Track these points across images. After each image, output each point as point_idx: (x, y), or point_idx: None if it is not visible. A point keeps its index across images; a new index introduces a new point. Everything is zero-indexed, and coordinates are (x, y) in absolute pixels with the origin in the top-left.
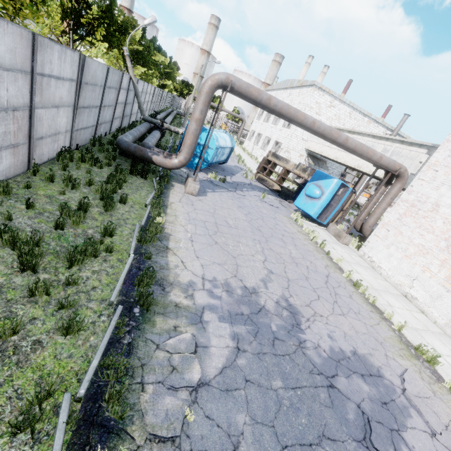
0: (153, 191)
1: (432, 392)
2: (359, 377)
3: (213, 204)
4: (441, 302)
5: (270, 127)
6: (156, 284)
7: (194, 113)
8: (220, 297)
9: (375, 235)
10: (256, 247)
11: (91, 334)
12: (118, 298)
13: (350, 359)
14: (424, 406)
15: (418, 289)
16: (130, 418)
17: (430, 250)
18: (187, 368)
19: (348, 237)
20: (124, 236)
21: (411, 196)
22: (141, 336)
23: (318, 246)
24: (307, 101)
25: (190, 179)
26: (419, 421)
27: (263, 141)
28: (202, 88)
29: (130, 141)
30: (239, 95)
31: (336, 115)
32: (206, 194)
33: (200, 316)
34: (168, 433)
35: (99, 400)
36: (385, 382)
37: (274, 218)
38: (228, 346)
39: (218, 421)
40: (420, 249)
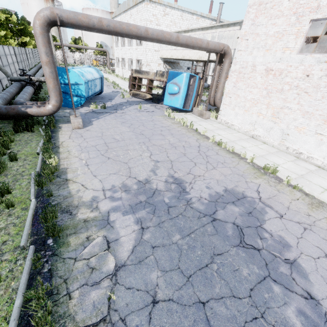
0: (42, 139)
1: (277, 191)
2: (231, 205)
3: (99, 129)
4: (273, 132)
5: (128, 50)
6: (63, 212)
7: (41, 58)
8: (121, 198)
9: (223, 104)
10: (142, 148)
11: (11, 280)
12: (30, 240)
13: (224, 196)
14: (274, 202)
15: (258, 129)
16: (62, 325)
17: (258, 100)
18: (103, 263)
19: (207, 113)
20: (23, 187)
21: (237, 66)
22: (58, 259)
23: (188, 128)
24: (146, 16)
25: (71, 116)
26: (272, 213)
27: (128, 64)
28: (34, 30)
29: (1, 104)
30: (73, 26)
31: (172, 21)
32: (92, 123)
33: (107, 220)
34: (97, 318)
35: (32, 326)
36: (248, 199)
37: (152, 121)
38: (134, 230)
39: (137, 287)
40: (252, 102)
